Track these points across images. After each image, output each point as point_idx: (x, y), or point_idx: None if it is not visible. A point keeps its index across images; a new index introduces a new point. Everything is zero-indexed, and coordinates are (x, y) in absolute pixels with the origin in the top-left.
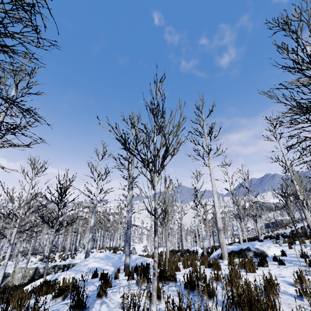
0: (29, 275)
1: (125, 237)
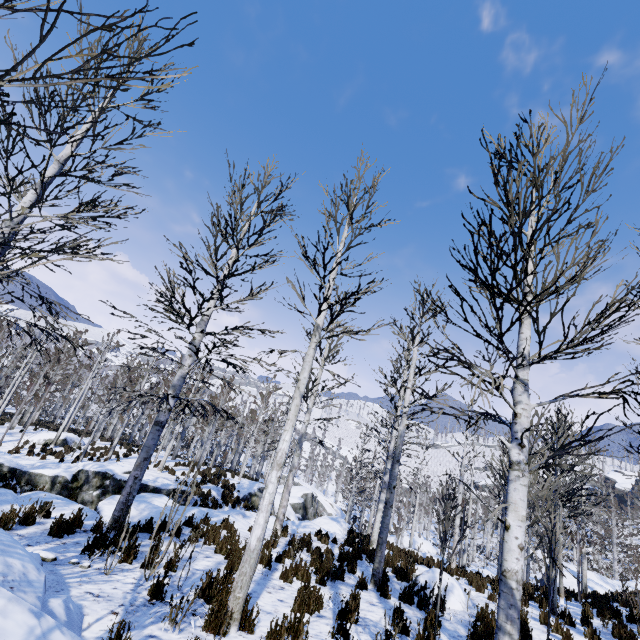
0: None
1: (149, 436)
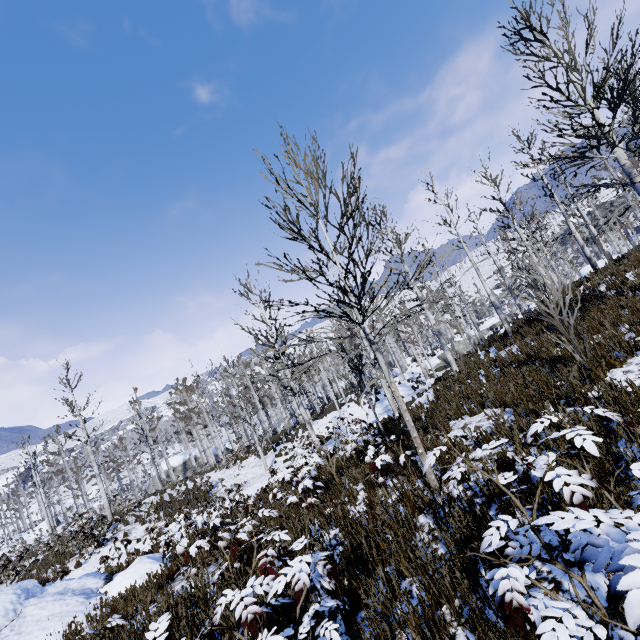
0: (469, 344)
1: None
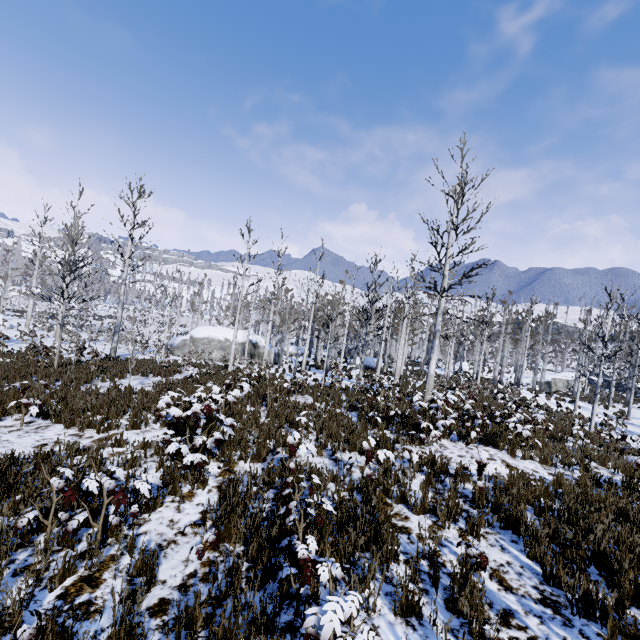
0: (565, 385)
1: None
